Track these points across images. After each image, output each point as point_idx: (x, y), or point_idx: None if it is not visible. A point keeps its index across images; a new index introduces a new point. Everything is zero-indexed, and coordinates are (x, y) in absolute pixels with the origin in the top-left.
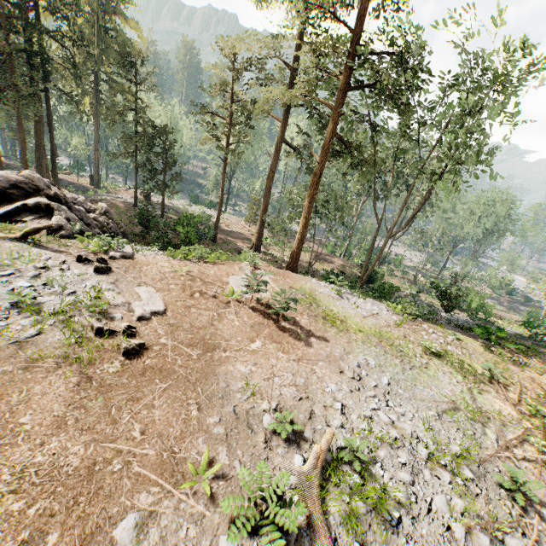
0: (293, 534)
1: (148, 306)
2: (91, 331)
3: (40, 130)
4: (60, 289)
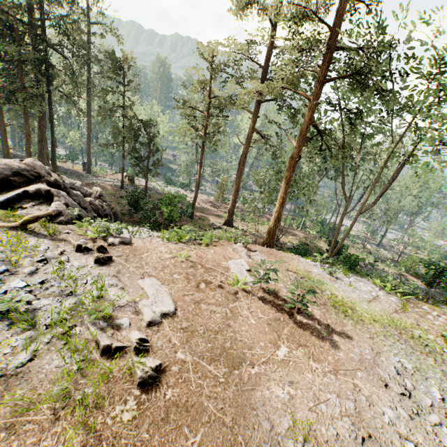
0: None
1: (156, 306)
2: (96, 348)
3: (43, 125)
4: (58, 289)
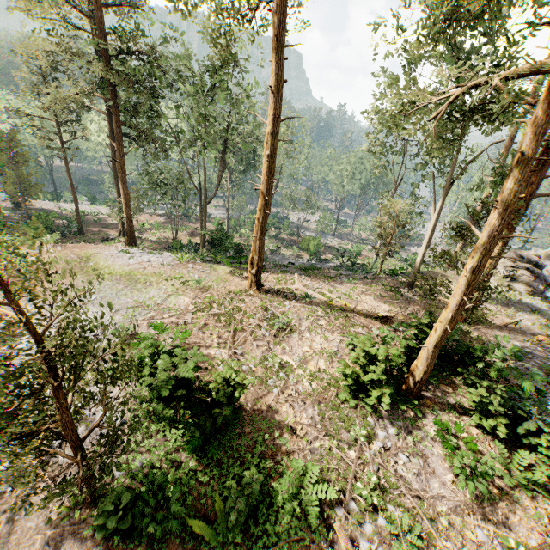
0: None
1: None
2: None
3: None
4: None
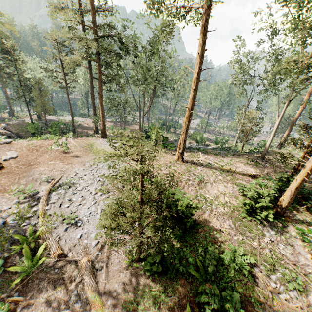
0: (36, 197)
1: (9, 156)
2: None
3: None
4: None
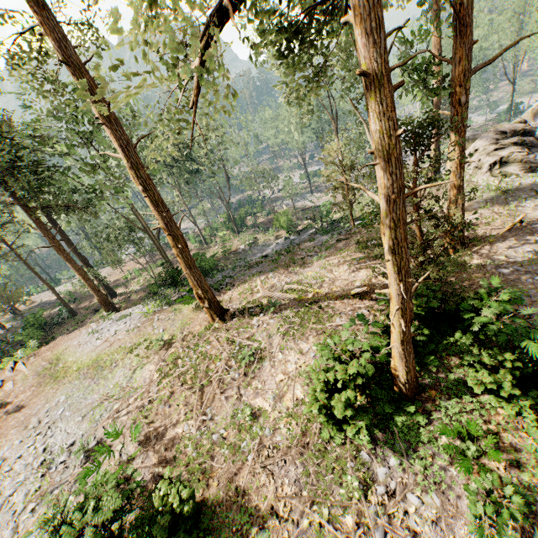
0: None
1: None
2: None
3: None
4: None
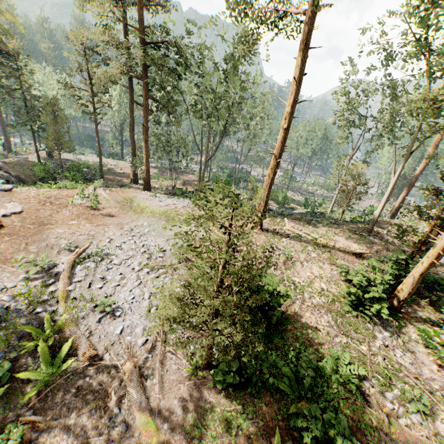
0: (54, 272)
1: (10, 210)
2: None
3: None
4: None
